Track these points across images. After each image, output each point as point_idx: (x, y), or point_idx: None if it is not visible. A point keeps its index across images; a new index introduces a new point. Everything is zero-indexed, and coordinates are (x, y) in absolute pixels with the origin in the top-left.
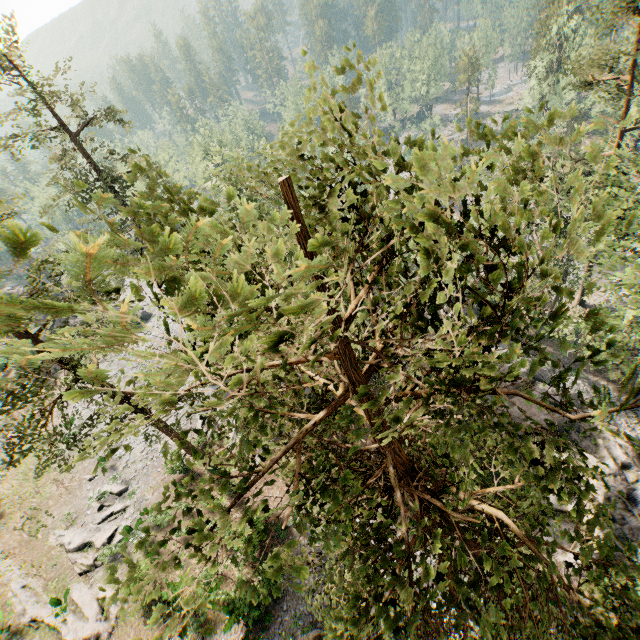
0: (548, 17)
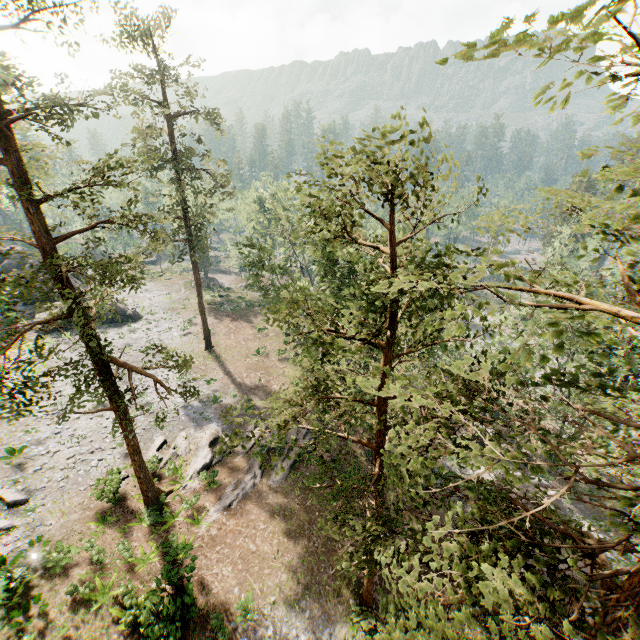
0: None
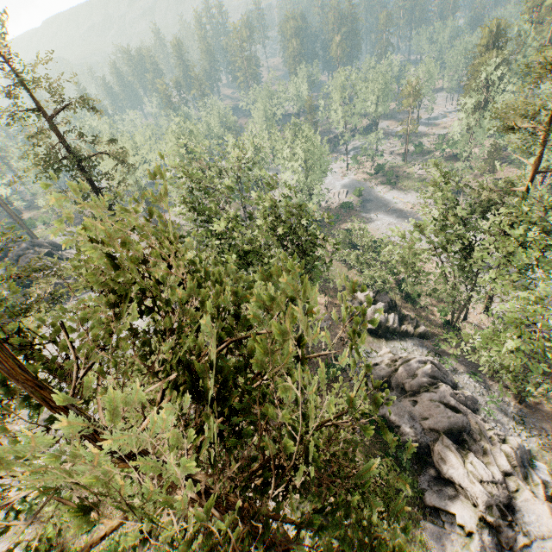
0: (480, 63)
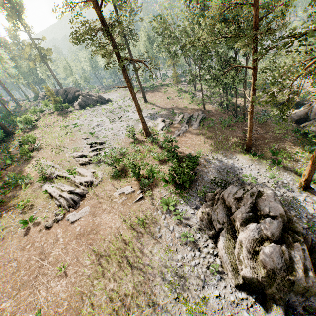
0: None
